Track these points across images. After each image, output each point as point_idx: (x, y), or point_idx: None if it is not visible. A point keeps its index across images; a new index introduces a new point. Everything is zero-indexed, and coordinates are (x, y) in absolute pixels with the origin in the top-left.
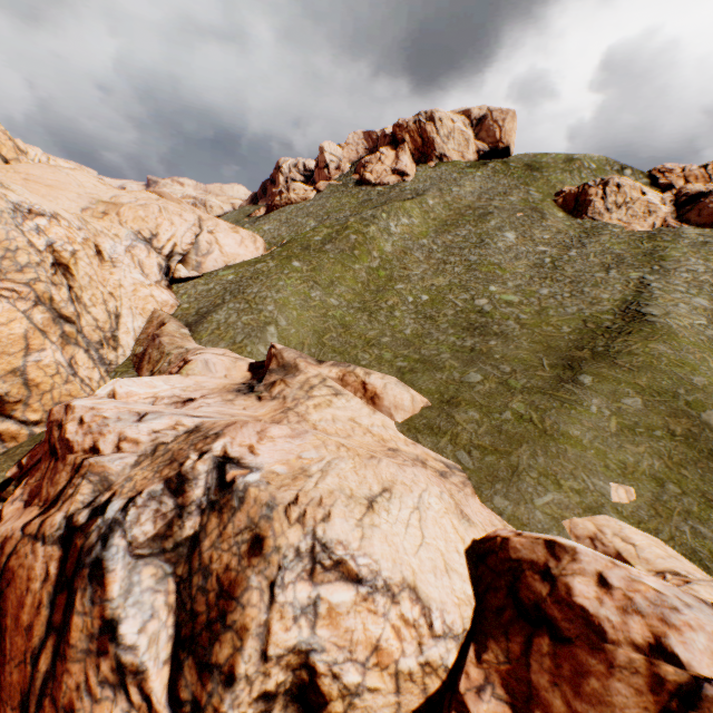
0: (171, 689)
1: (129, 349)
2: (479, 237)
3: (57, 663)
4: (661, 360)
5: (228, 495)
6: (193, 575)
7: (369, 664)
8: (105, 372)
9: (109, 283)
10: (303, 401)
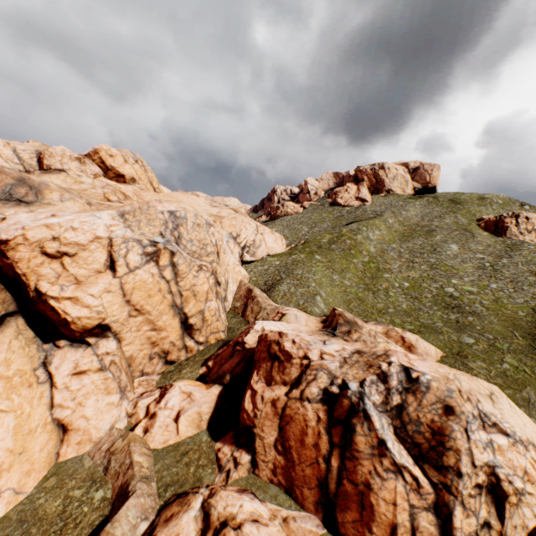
0: (425, 476)
1: (230, 303)
2: (432, 246)
3: (344, 462)
4: None
5: (416, 384)
6: (405, 425)
7: (524, 479)
8: (225, 316)
9: (225, 263)
10: (377, 344)
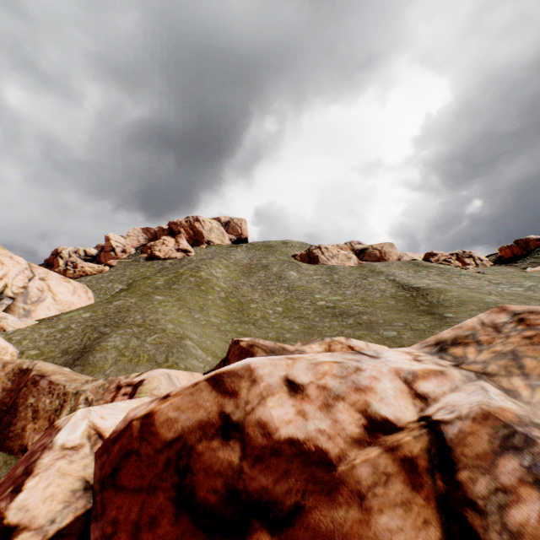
0: None
1: None
2: (276, 275)
3: None
4: (462, 297)
5: None
6: None
7: None
8: None
9: None
10: None
